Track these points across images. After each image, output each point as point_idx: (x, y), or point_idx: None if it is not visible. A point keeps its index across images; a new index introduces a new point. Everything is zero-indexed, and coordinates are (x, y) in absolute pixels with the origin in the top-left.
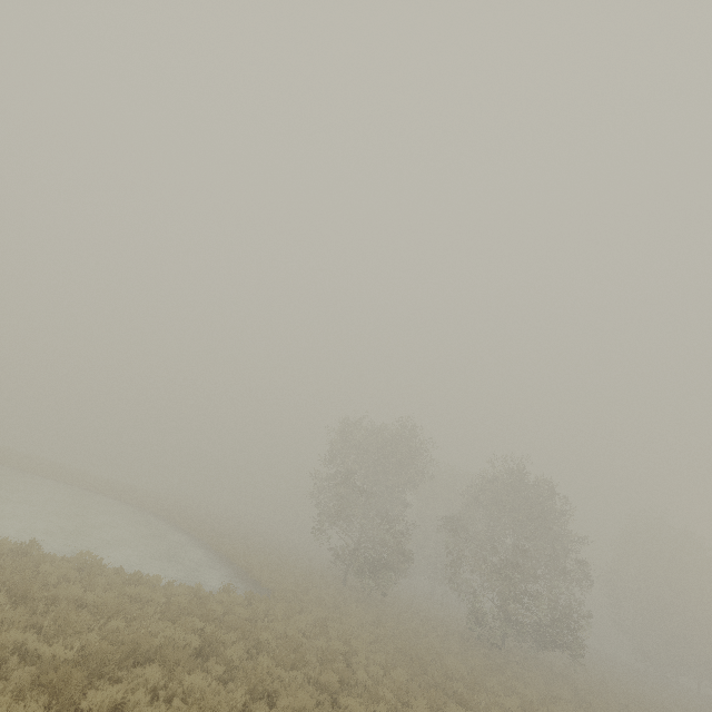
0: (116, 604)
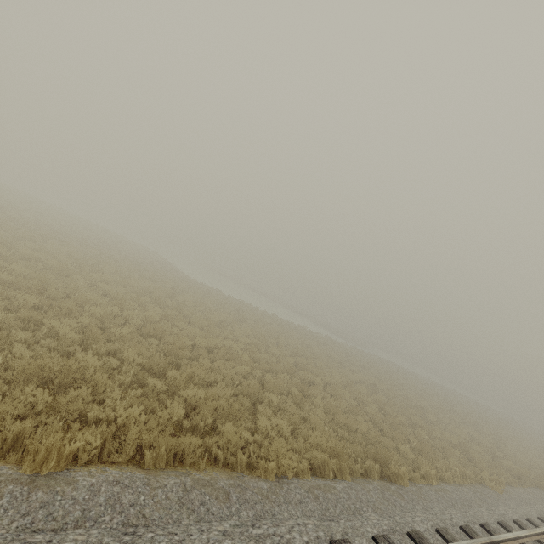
0: None
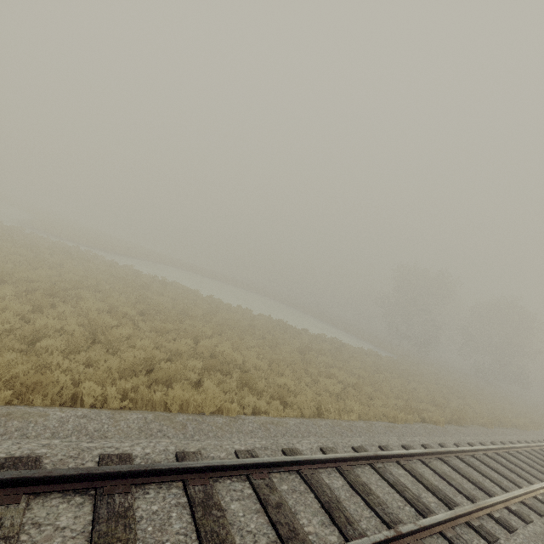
0: (420, 373)
